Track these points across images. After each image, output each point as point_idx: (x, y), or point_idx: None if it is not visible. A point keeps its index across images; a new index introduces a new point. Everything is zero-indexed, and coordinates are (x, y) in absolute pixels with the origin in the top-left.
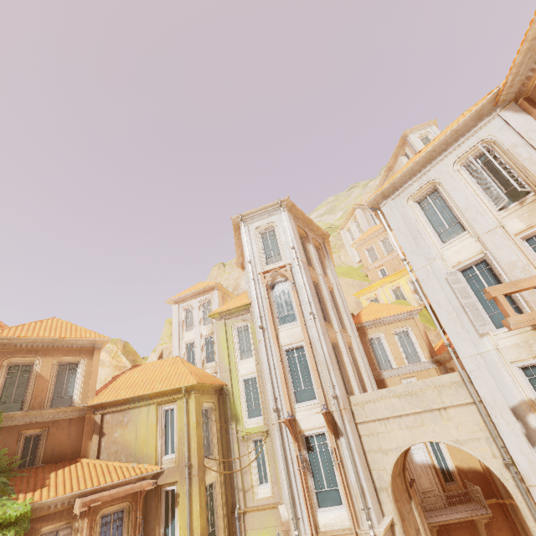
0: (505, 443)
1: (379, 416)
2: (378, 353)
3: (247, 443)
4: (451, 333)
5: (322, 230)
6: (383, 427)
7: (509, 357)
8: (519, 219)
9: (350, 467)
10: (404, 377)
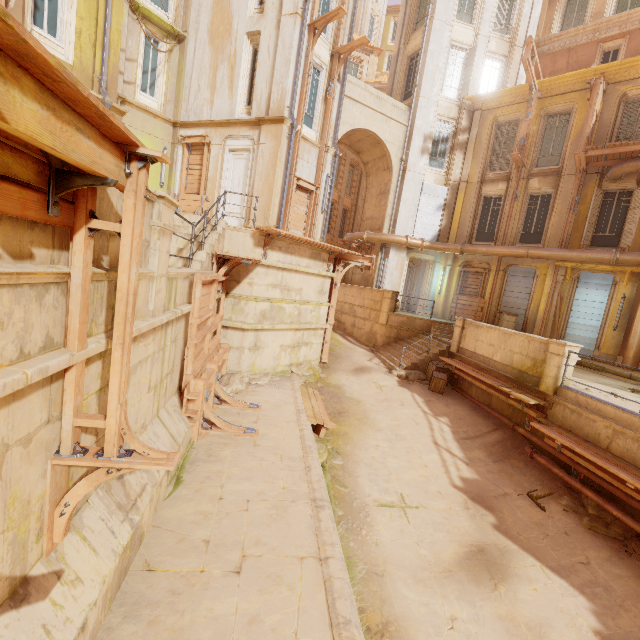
0: (410, 149)
1: (354, 97)
2: None
3: (140, 26)
4: (426, 79)
5: None
6: (350, 106)
7: (439, 112)
8: (496, 45)
9: (335, 108)
10: None
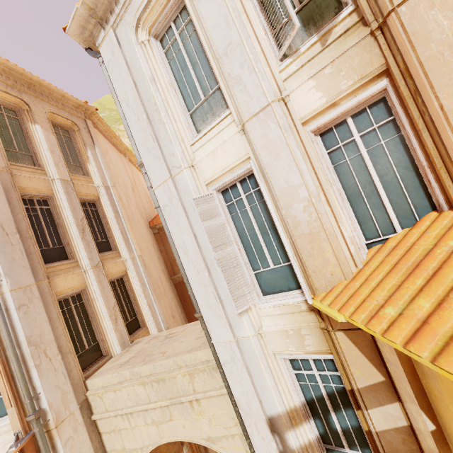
0: None
1: (119, 412)
2: None
3: None
4: (202, 303)
5: (74, 99)
6: (126, 423)
7: (274, 347)
8: (315, 83)
9: None
10: None
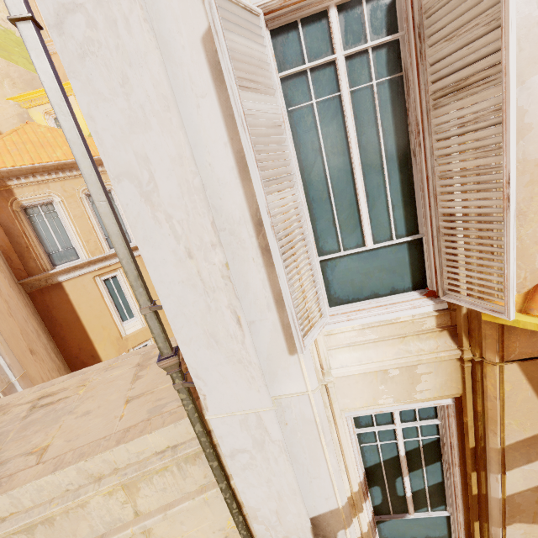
0: None
1: None
2: (50, 235)
3: None
4: (192, 335)
5: None
6: None
7: (348, 402)
8: None
9: None
10: (100, 272)
